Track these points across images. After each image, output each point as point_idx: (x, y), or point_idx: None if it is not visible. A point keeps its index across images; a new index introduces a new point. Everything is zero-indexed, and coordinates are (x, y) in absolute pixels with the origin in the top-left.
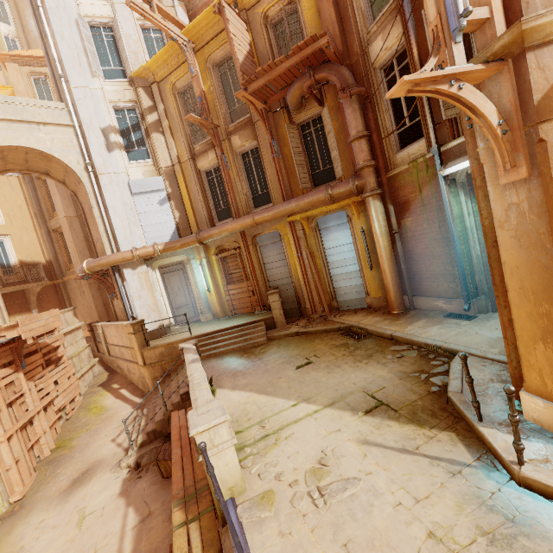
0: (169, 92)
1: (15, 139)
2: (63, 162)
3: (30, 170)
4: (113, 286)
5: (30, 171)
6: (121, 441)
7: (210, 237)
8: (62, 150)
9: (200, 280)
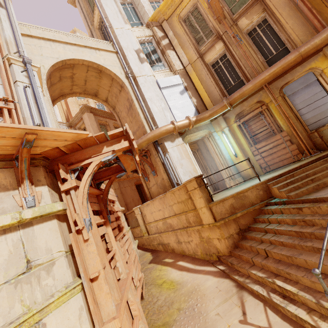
0: (176, 22)
1: (82, 56)
2: (112, 71)
3: (85, 94)
4: (152, 165)
5: (85, 95)
6: (265, 323)
7: (241, 95)
8: (110, 65)
9: (223, 149)
